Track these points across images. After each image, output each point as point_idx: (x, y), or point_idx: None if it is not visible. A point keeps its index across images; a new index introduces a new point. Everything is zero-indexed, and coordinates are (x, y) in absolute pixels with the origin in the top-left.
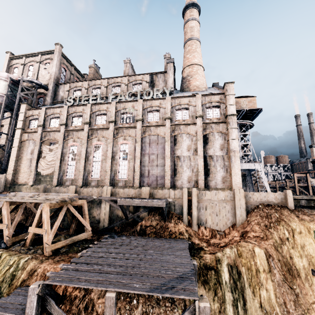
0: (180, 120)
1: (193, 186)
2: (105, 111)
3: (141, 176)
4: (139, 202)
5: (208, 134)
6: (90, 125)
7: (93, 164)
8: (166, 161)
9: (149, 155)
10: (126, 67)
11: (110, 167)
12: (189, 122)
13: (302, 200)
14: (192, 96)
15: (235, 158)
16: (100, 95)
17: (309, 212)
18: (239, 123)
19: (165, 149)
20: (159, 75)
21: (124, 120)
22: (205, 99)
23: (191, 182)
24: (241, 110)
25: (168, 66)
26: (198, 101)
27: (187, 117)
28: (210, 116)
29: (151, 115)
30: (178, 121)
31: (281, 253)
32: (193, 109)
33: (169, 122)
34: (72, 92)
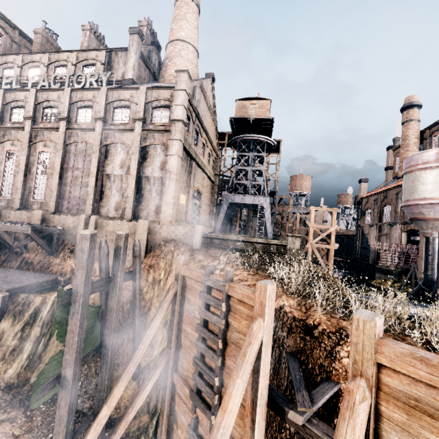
0: (117, 123)
1: (120, 215)
2: (23, 102)
3: (61, 199)
4: (2, 226)
5: (149, 146)
6: (3, 121)
7: (4, 177)
8: (90, 179)
9: (73, 170)
10: (84, 36)
11: (23, 182)
12: (128, 127)
13: (239, 241)
14: (136, 89)
15: (169, 182)
16: (18, 77)
17: (213, 254)
18: (253, 138)
19: (91, 164)
20: (120, 52)
21: (48, 118)
22: (152, 94)
23: (119, 210)
24: (247, 119)
25: (131, 39)
26: (141, 96)
27: (128, 119)
28: (157, 121)
29: (83, 113)
30: (114, 125)
31: (144, 296)
32: (136, 108)
33: (100, 125)
34: (1, 70)
